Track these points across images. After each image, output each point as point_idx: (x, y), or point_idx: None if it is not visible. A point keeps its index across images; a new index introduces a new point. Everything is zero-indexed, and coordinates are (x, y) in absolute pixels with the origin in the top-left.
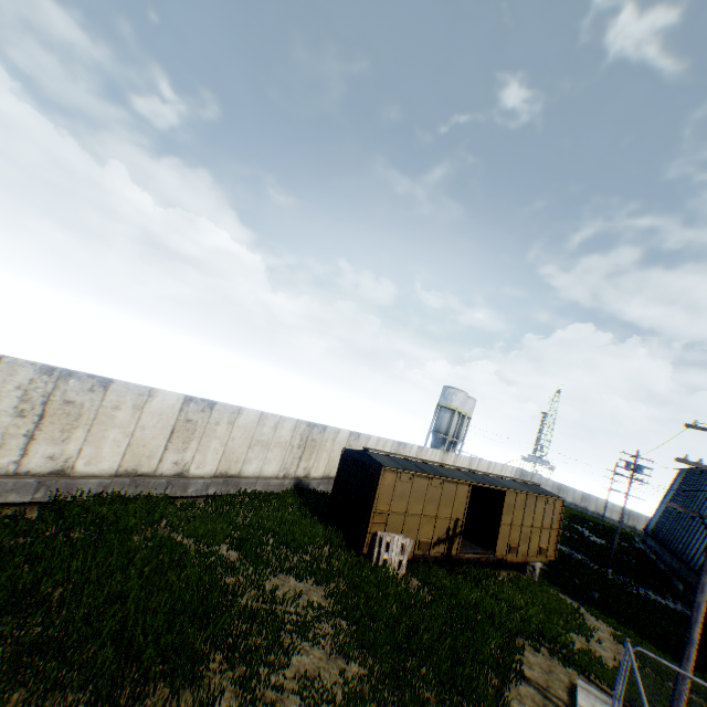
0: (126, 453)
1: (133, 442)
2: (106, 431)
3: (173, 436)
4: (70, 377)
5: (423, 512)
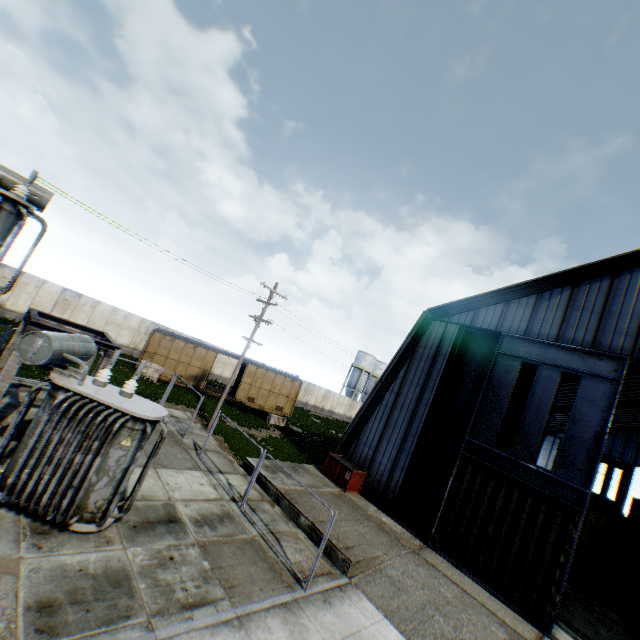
0: (32, 306)
1: (36, 302)
2: (22, 293)
3: (58, 305)
4: (7, 267)
5: (179, 359)
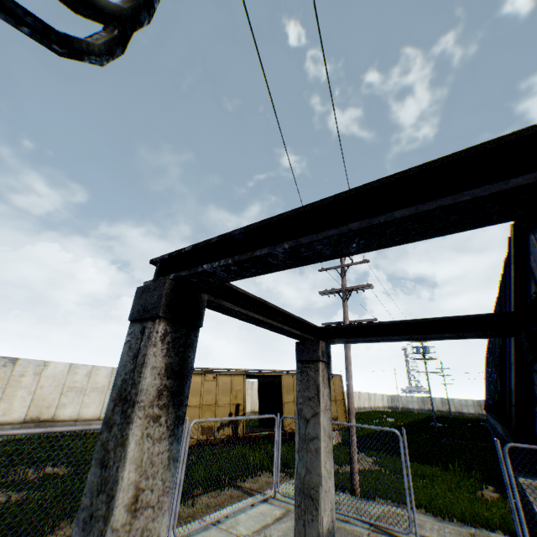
0: None
1: None
2: None
3: None
4: None
5: (201, 402)
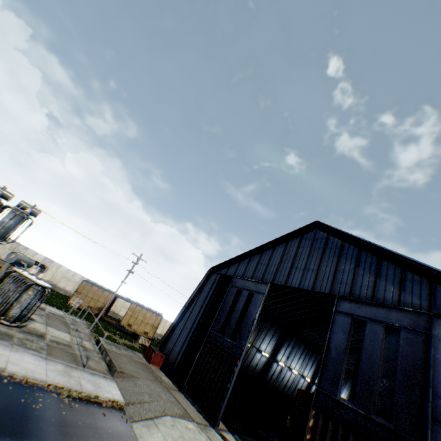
0: None
1: None
2: None
3: None
4: (22, 245)
5: (93, 297)
